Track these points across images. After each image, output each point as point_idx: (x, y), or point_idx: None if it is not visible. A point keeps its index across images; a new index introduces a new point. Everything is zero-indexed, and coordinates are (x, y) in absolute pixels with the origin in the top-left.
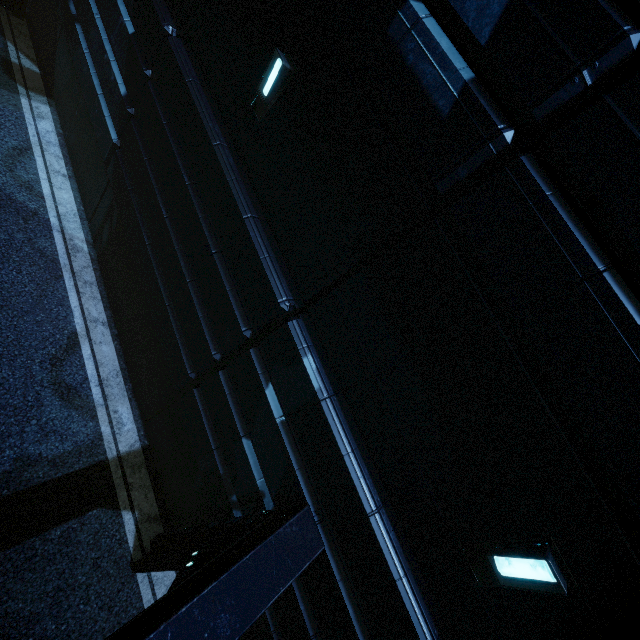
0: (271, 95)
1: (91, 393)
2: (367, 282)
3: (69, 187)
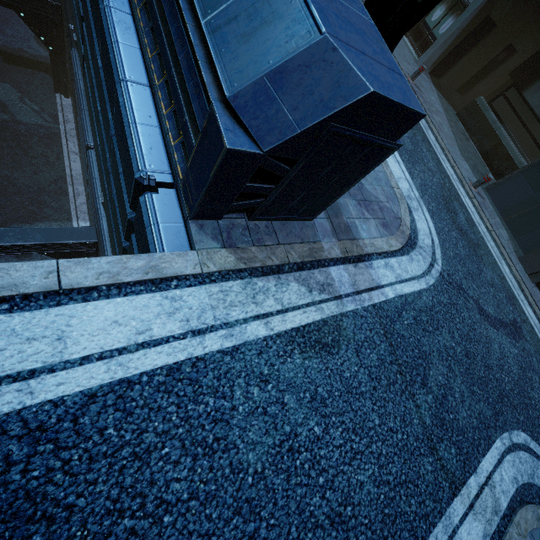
0: None
1: None
2: None
3: None
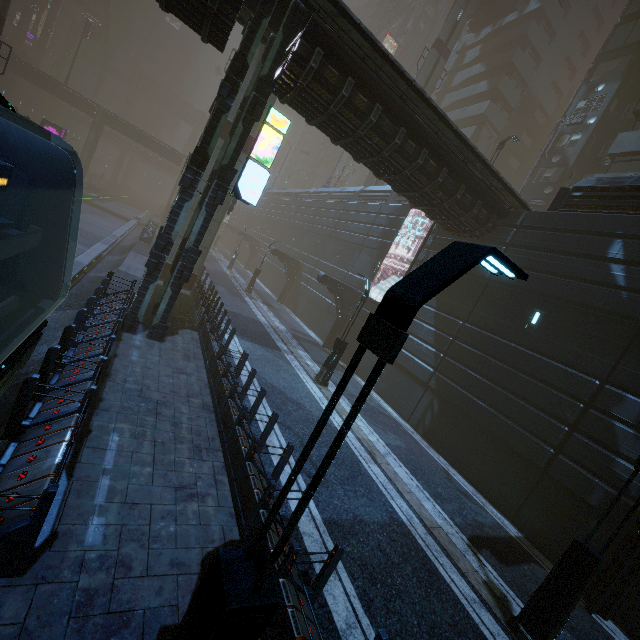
0: (536, 322)
1: (474, 498)
2: (632, 356)
3: (388, 406)
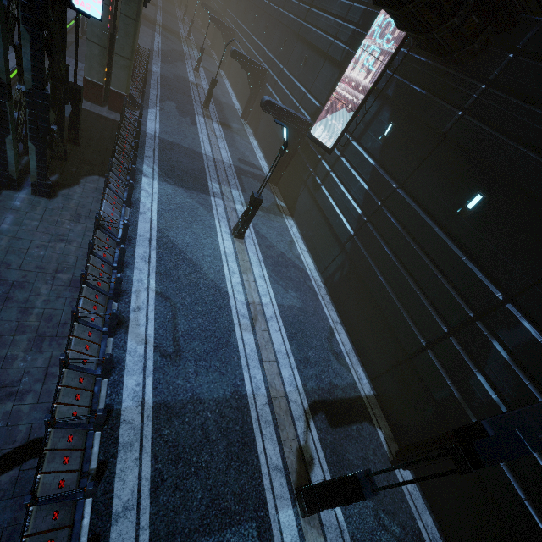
0: (473, 208)
1: (345, 358)
2: None
3: (309, 256)
